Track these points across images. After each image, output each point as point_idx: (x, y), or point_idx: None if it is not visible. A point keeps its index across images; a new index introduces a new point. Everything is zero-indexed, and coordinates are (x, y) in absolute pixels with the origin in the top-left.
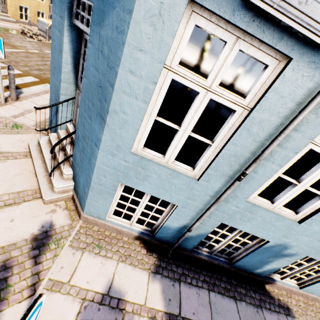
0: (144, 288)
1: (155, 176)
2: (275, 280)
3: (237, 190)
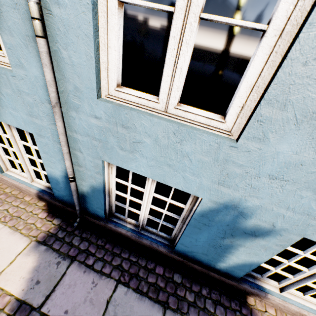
0: (8, 258)
1: None
2: (266, 291)
3: (69, 73)
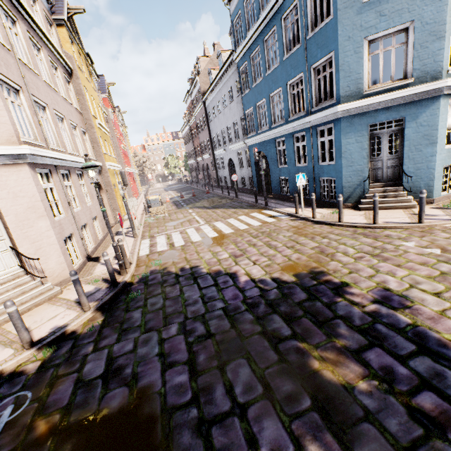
0: None
1: None
2: None
3: None
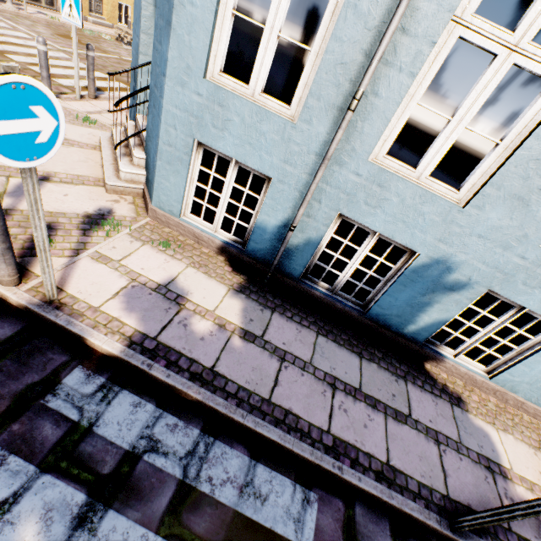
0: (217, 298)
1: (238, 119)
2: (443, 355)
3: (354, 137)
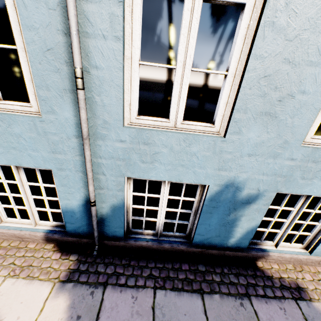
0: (36, 308)
1: None
2: (267, 250)
3: (100, 111)
